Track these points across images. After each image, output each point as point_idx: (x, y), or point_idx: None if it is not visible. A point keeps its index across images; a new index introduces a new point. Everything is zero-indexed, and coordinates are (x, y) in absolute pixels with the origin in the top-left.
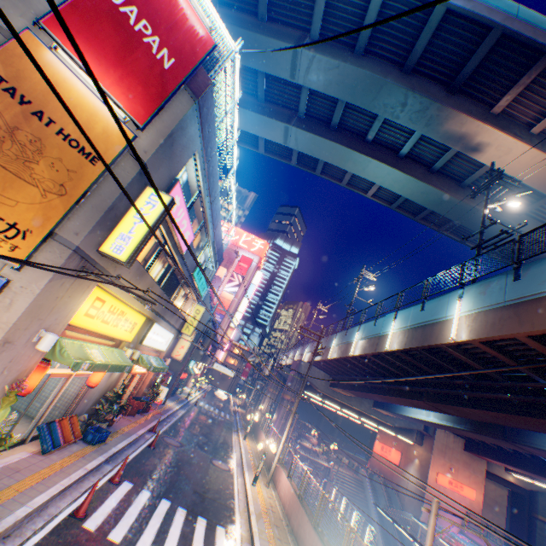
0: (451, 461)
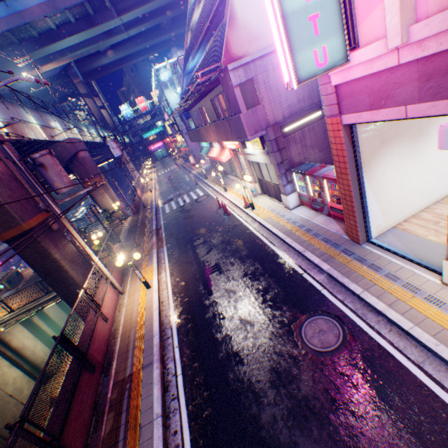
0: None
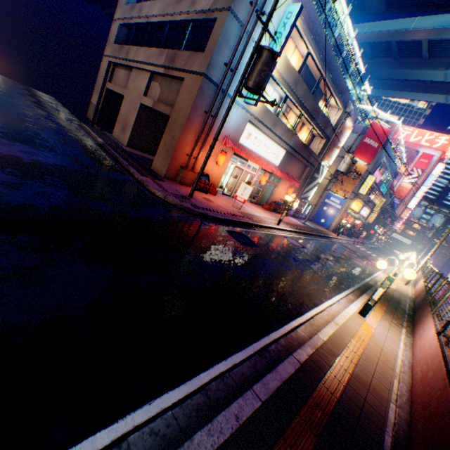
0: None
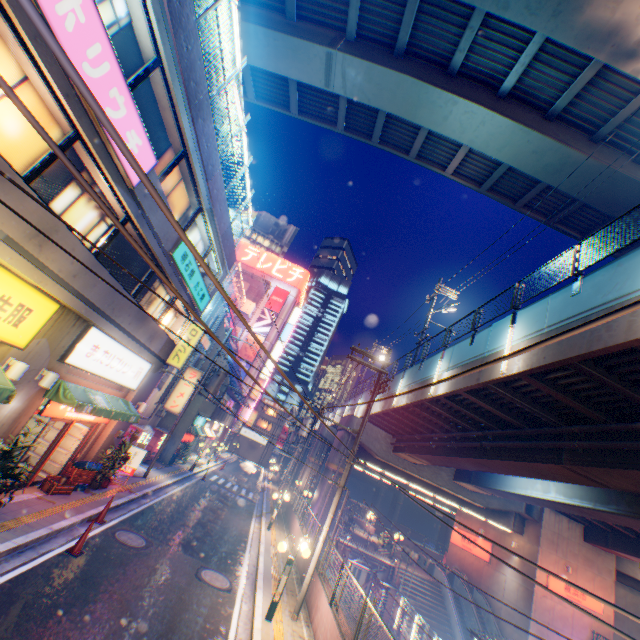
0: (567, 556)
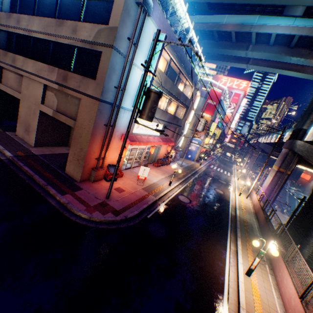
0: None
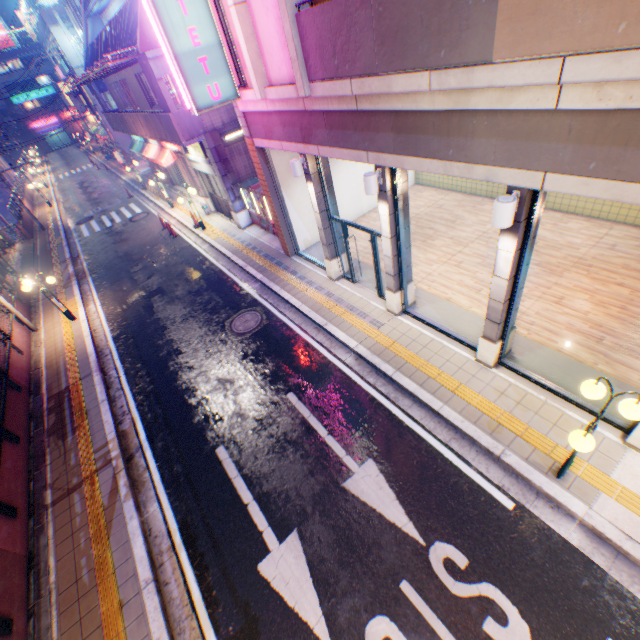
0: None
